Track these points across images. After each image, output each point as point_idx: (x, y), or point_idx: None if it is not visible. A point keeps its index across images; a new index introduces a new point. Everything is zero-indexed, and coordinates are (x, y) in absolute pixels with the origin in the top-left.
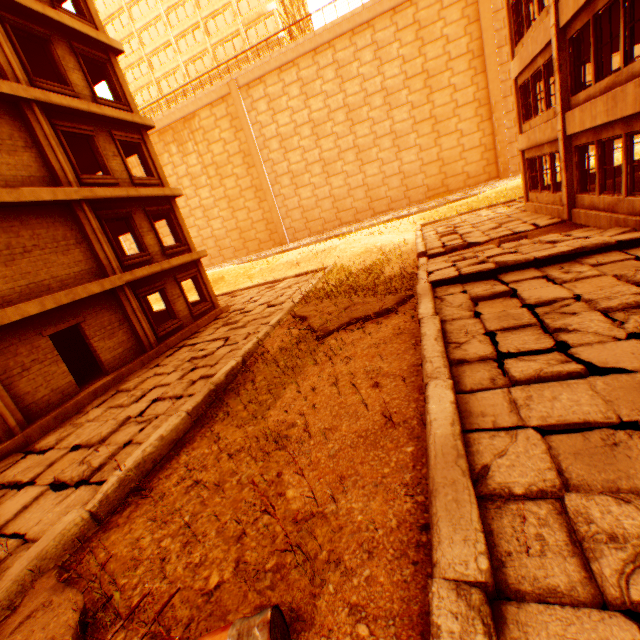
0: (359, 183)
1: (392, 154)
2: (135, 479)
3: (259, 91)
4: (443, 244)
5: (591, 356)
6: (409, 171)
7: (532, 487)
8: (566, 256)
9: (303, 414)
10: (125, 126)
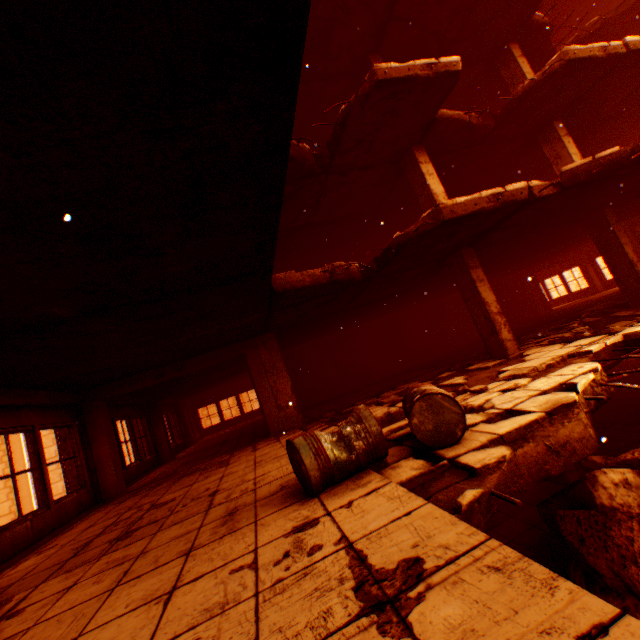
0: None
1: None
2: None
3: None
4: None
5: None
6: None
7: None
8: None
9: None
10: None
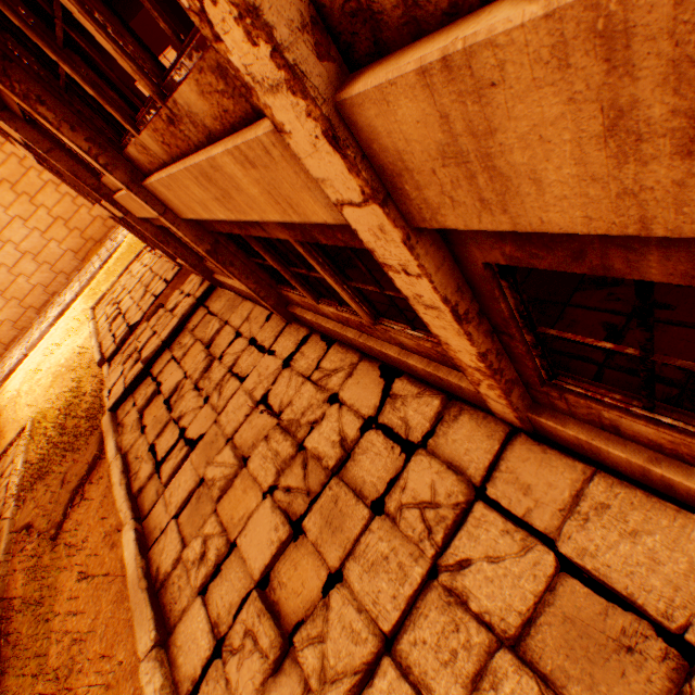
0: None
1: None
2: None
3: None
4: (115, 336)
5: (193, 432)
6: (34, 247)
7: (175, 561)
8: (180, 327)
9: (69, 631)
10: None
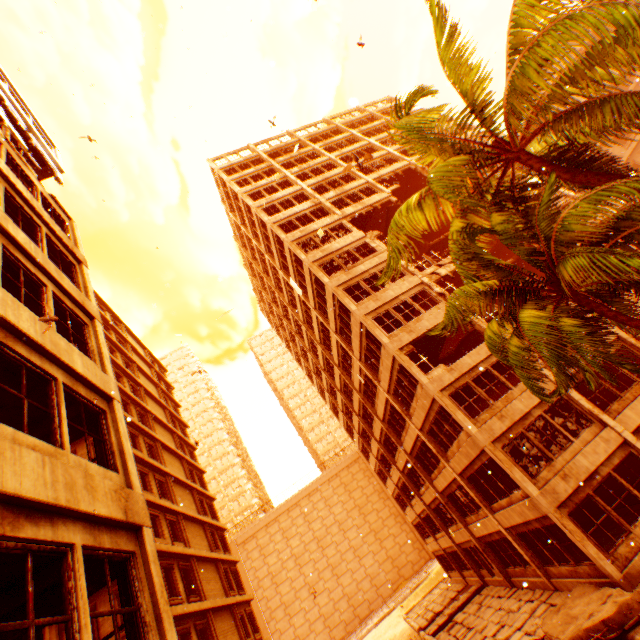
0: (340, 594)
1: (356, 562)
2: None
3: (252, 543)
4: (426, 618)
5: (472, 625)
6: (373, 571)
7: None
8: (466, 601)
9: None
10: (245, 602)
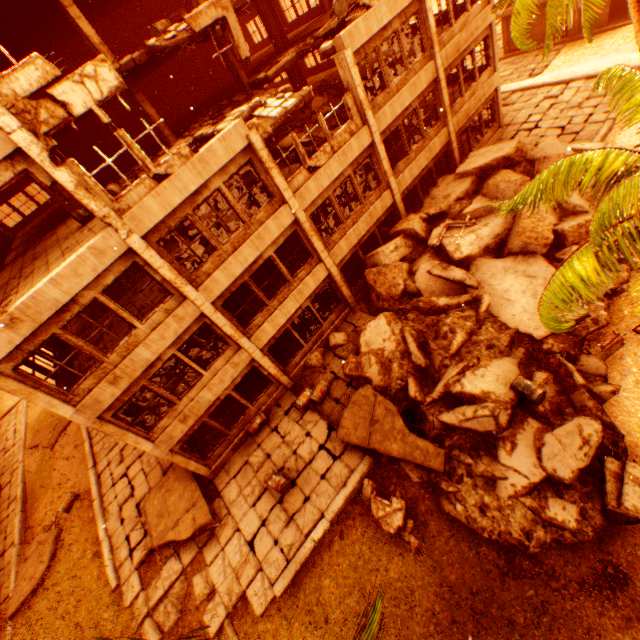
0: None
1: None
2: (25, 532)
3: None
4: None
5: None
6: None
7: (101, 448)
8: None
9: (63, 473)
10: None
